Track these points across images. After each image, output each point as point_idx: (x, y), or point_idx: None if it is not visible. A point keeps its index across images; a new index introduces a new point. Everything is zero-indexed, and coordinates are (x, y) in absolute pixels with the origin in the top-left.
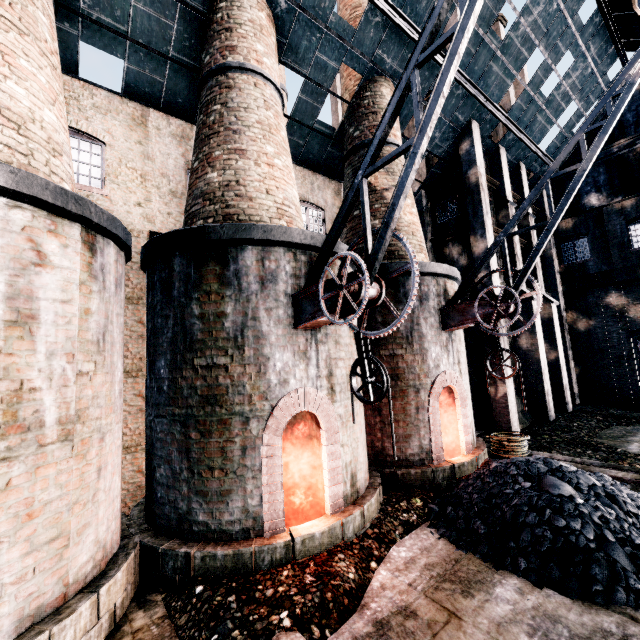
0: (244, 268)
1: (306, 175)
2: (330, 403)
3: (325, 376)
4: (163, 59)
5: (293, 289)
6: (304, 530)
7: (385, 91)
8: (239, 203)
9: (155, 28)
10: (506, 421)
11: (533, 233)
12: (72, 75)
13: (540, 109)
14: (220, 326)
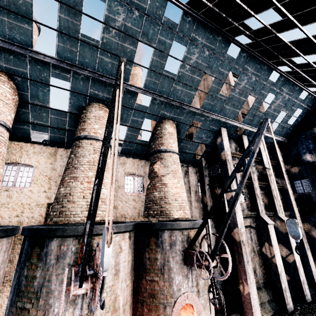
0: (50, 251)
1: (135, 161)
2: None
3: (86, 314)
4: (64, 130)
5: (74, 261)
6: None
7: (167, 126)
8: (68, 205)
9: (59, 121)
10: (251, 313)
11: (270, 178)
12: (28, 141)
13: (262, 117)
14: (32, 284)
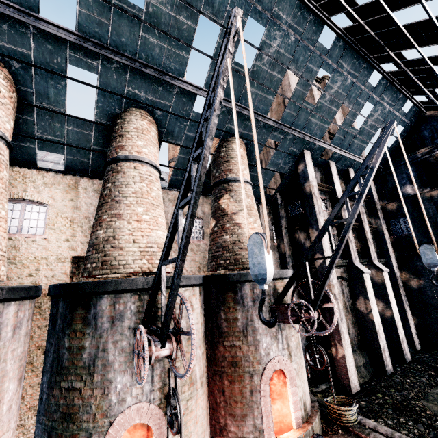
0: (100, 312)
1: None
2: (160, 412)
3: (159, 388)
4: (88, 150)
5: (136, 323)
6: None
7: (235, 146)
8: (113, 252)
9: (81, 137)
10: (346, 379)
11: (363, 217)
12: (33, 167)
13: (355, 136)
14: (80, 357)
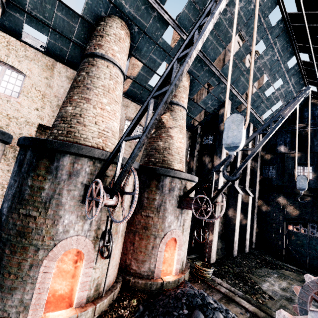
0: (61, 166)
1: (138, 108)
2: (92, 245)
3: (94, 229)
4: (69, 40)
5: (87, 181)
6: (52, 317)
7: (183, 78)
8: (77, 126)
9: (66, 25)
10: (209, 254)
11: None
12: (18, 38)
13: (263, 101)
14: (39, 194)
